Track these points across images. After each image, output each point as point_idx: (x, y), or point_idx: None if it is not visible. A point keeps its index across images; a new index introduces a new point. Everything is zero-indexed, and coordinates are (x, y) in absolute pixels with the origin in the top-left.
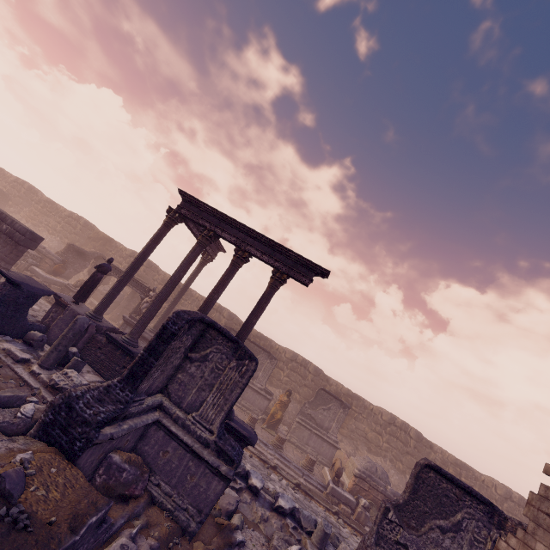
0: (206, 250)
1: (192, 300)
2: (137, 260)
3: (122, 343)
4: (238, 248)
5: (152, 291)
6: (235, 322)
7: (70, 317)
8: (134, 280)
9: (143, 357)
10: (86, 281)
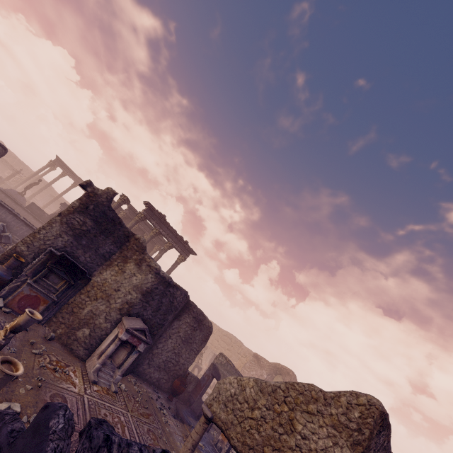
0: (54, 167)
1: (28, 172)
2: (35, 174)
3: (28, 200)
4: (75, 183)
5: (22, 174)
6: (52, 191)
7: (7, 187)
8: (10, 164)
9: (56, 212)
10: (11, 175)
